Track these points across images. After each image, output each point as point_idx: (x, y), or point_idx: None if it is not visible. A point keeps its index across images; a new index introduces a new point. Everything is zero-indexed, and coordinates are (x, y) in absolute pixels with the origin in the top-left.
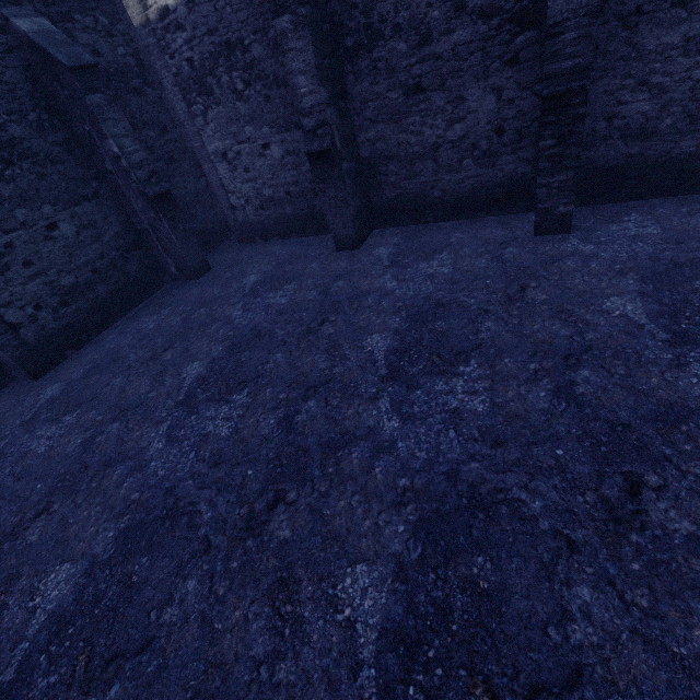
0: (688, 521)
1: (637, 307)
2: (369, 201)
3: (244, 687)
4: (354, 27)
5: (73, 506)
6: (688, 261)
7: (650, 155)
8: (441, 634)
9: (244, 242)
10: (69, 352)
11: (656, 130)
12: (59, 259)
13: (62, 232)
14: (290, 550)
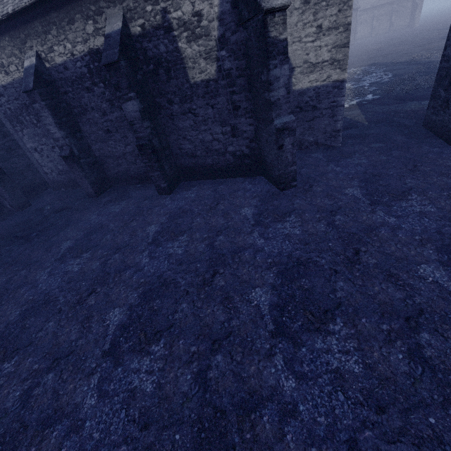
0: (95, 301)
1: (155, 229)
2: (106, 174)
3: None
4: (76, 106)
5: None
6: (187, 210)
7: (199, 163)
8: (4, 340)
9: (56, 189)
10: None
11: (197, 155)
12: None
13: None
14: None
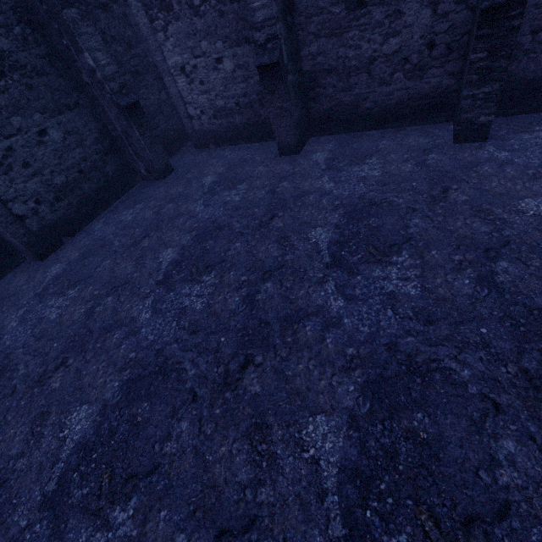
0: None
1: None
2: (307, 112)
3: (234, 504)
4: None
5: (84, 362)
6: None
7: None
8: (390, 472)
9: (199, 147)
10: (65, 239)
11: None
12: (51, 161)
13: (52, 137)
14: (261, 402)
